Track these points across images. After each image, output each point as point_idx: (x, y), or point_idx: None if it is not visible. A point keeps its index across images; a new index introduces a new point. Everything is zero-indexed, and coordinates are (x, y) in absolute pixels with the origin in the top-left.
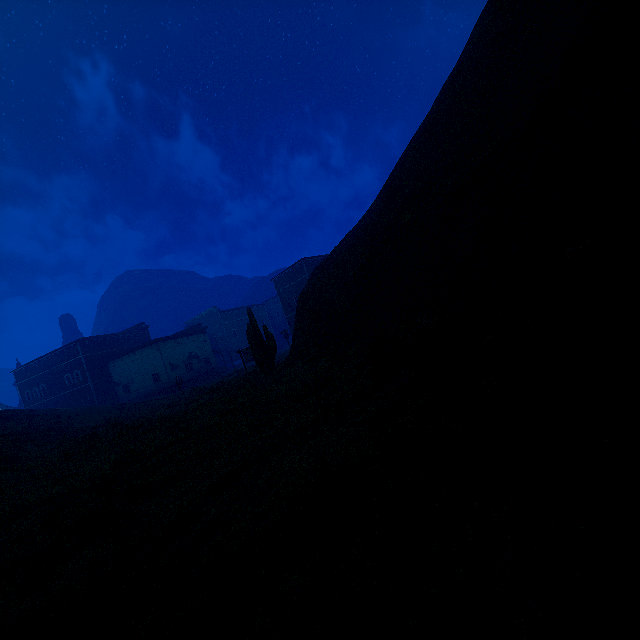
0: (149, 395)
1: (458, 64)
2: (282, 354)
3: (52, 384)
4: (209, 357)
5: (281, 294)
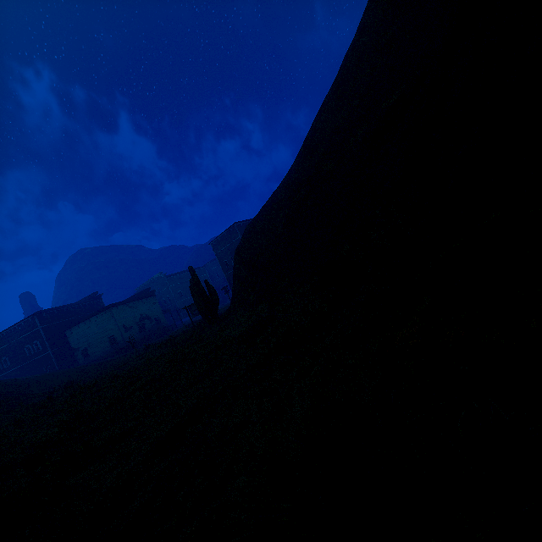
0: (106, 356)
1: (358, 31)
2: (224, 307)
3: (13, 356)
4: (159, 317)
5: (219, 255)
